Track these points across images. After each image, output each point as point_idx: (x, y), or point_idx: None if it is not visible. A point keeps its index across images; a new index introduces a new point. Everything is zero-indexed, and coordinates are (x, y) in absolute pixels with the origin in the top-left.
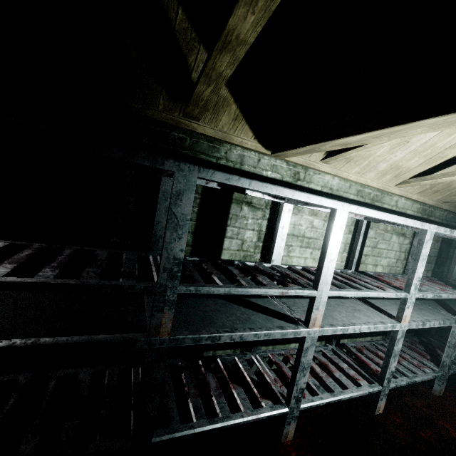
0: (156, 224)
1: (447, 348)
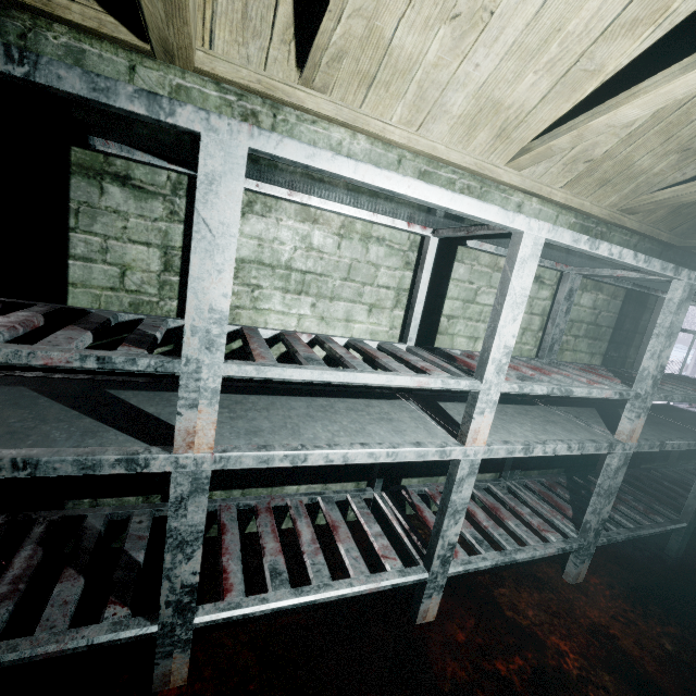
0: None
1: (594, 497)
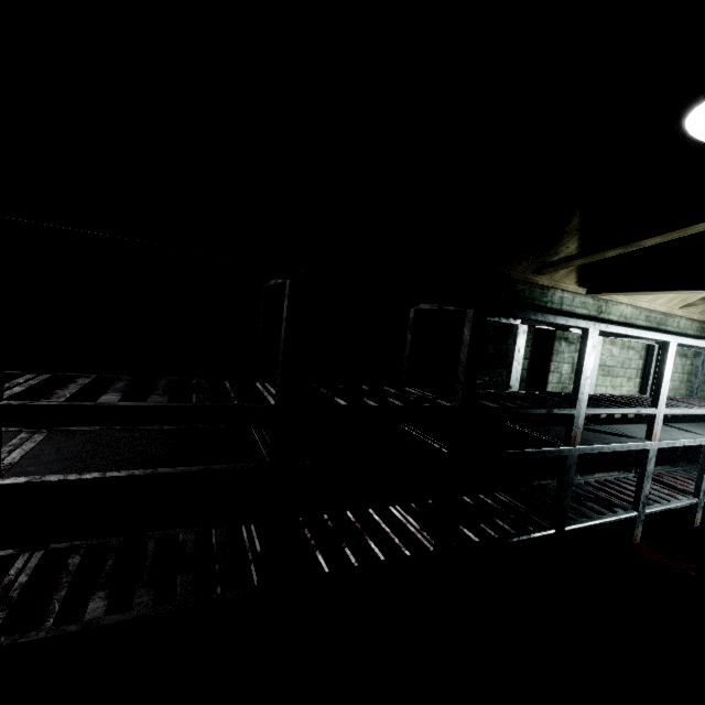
0: (514, 364)
1: None
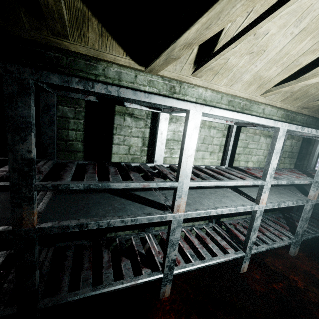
0: (42, 134)
1: (300, 221)
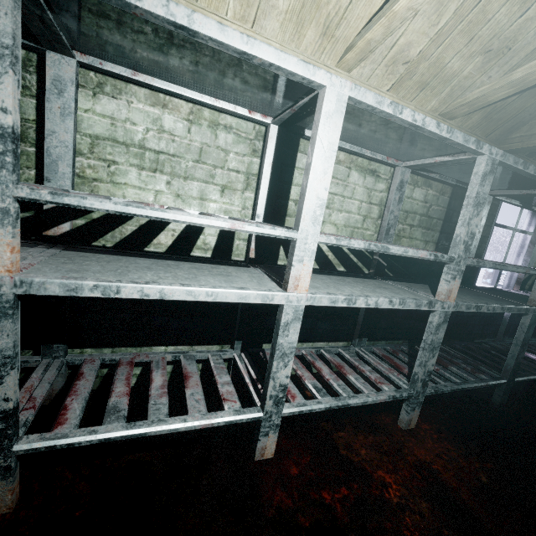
0: None
1: (420, 352)
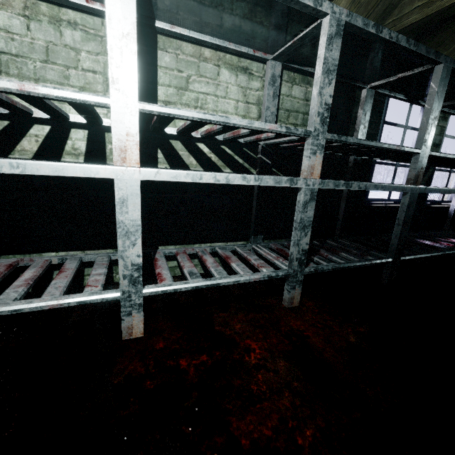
0: None
1: (293, 232)
